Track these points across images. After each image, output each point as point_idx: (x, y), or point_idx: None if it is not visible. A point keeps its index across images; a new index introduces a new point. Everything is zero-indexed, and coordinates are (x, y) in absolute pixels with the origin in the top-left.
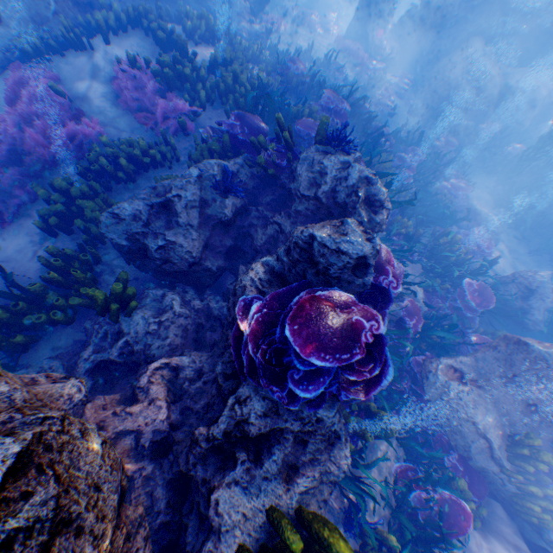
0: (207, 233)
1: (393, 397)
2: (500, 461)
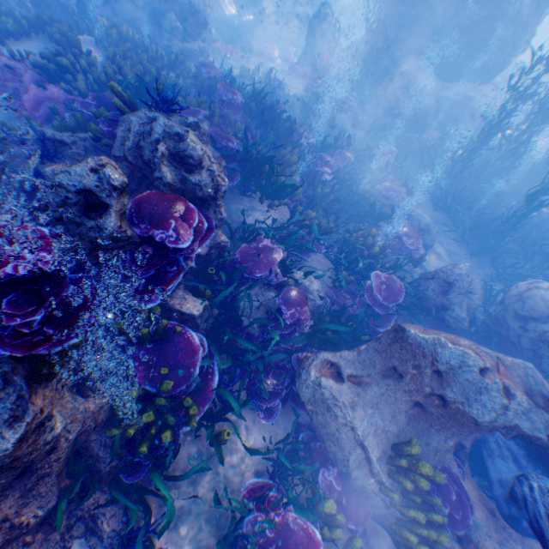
0: (17, 202)
1: (257, 397)
2: (379, 477)
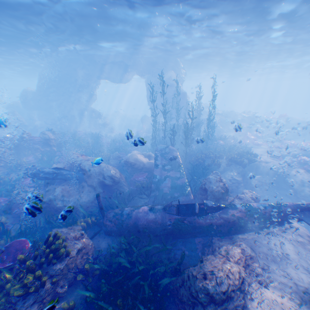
0: None
1: None
2: None
